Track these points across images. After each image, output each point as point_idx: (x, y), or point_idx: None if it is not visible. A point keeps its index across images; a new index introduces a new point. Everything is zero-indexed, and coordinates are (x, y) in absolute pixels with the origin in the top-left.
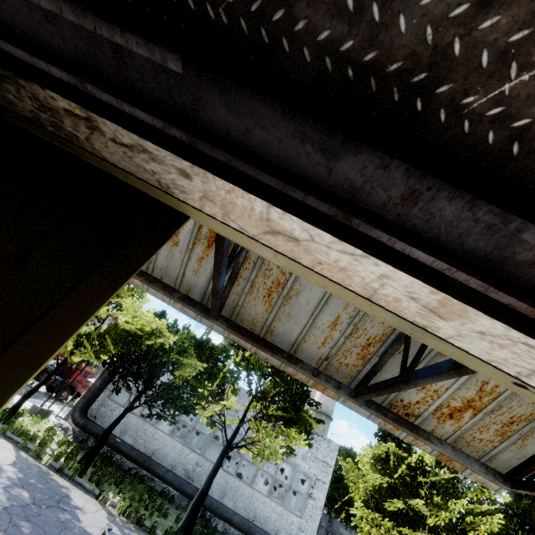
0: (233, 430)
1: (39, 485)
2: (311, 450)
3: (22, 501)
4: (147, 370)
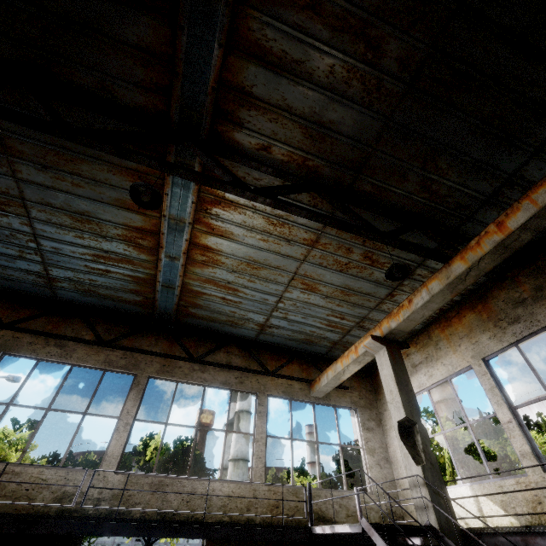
0: None
1: None
2: None
3: None
4: None
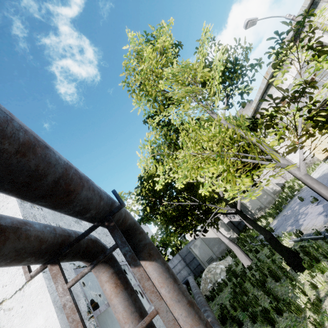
0: None
1: None
2: None
3: None
4: None
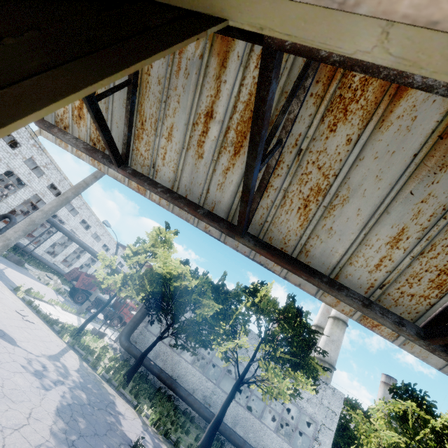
0: (244, 366)
1: (94, 390)
2: (316, 395)
3: (81, 401)
4: (174, 307)
